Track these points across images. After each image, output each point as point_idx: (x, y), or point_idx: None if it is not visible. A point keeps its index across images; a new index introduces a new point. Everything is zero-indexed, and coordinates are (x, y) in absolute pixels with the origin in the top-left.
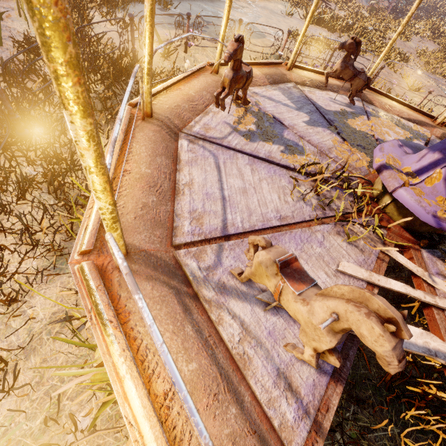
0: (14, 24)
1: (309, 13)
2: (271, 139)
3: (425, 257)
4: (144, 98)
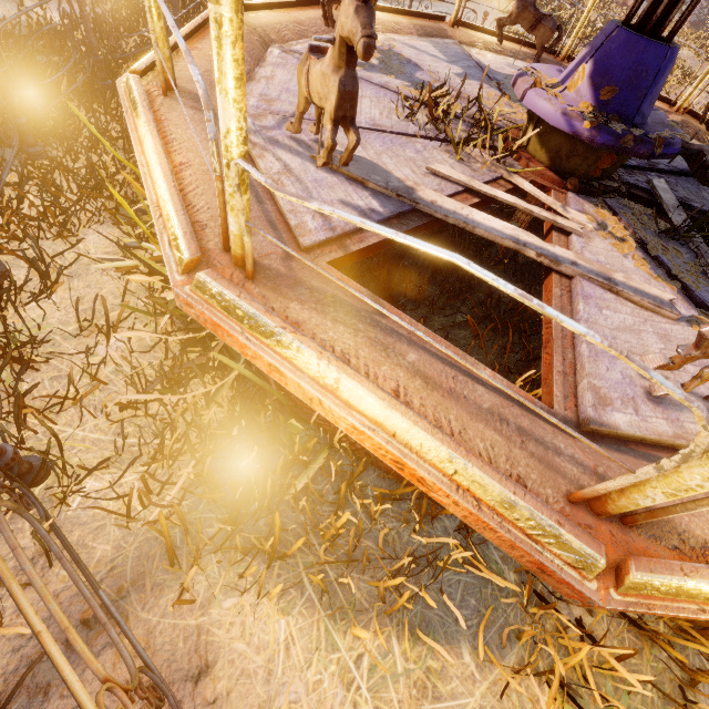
0: None
1: None
2: (395, 73)
3: (569, 197)
4: None
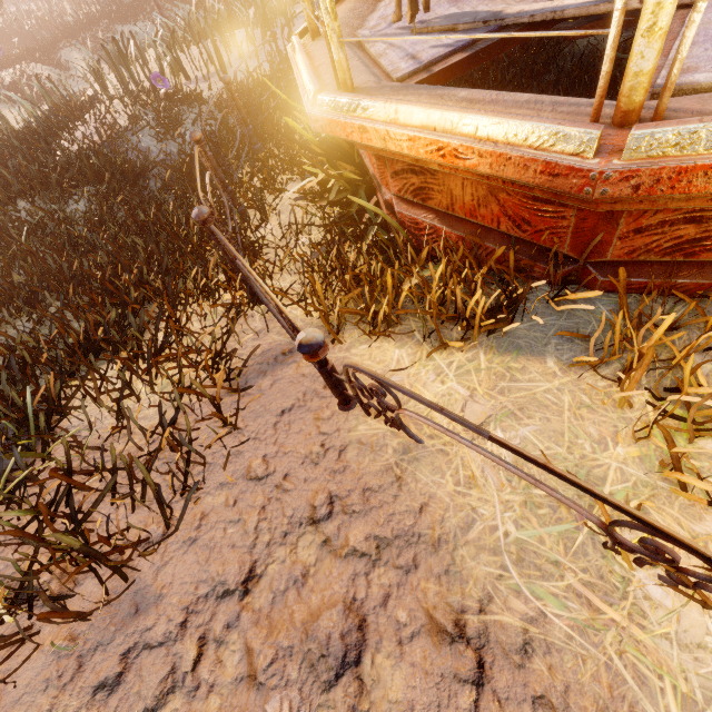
0: None
1: None
2: None
3: None
4: None
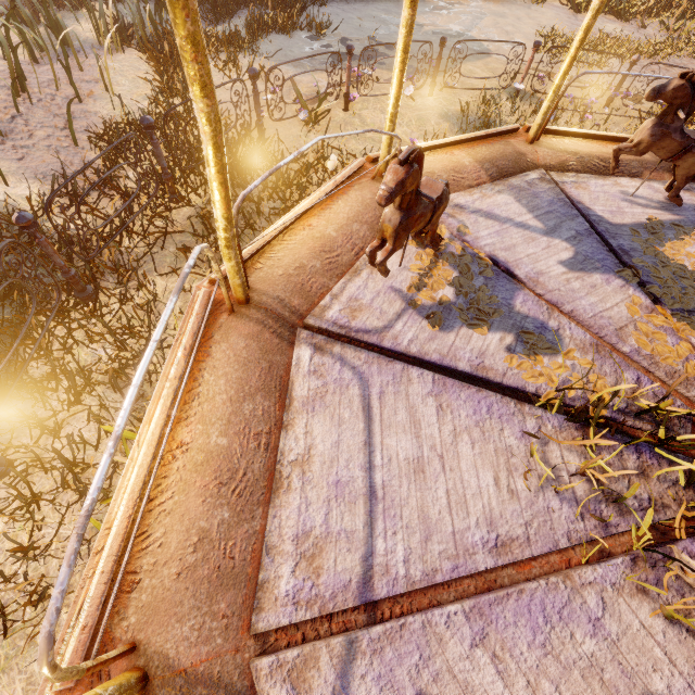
0: (97, 104)
1: (579, 32)
2: (486, 319)
3: None
4: (229, 279)
